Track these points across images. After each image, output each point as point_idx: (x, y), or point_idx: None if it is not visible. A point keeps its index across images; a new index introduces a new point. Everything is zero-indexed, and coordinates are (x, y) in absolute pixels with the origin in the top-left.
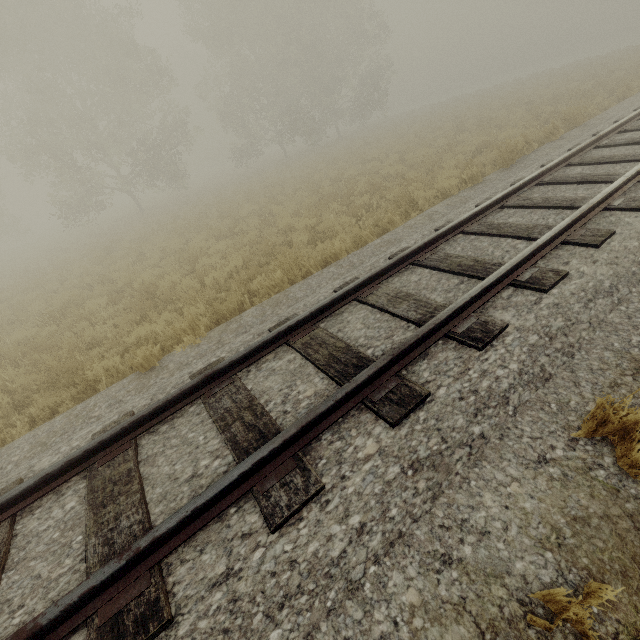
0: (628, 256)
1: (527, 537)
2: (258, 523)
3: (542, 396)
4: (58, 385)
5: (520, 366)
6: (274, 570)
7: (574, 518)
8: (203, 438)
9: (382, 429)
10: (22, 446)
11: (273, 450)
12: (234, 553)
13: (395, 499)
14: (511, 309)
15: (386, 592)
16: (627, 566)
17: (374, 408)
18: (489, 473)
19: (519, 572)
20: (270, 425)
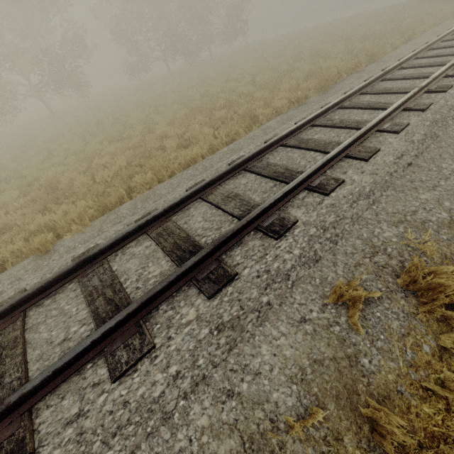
0: (384, 168)
1: (283, 375)
2: (105, 375)
3: (312, 273)
4: None
5: (301, 251)
6: (111, 410)
7: (315, 361)
8: (75, 310)
9: (201, 301)
10: None
11: (119, 321)
12: (85, 399)
13: (203, 352)
14: (303, 208)
15: (188, 419)
16: (340, 391)
17: (198, 285)
18: (268, 330)
19: (274, 400)
20: (124, 299)
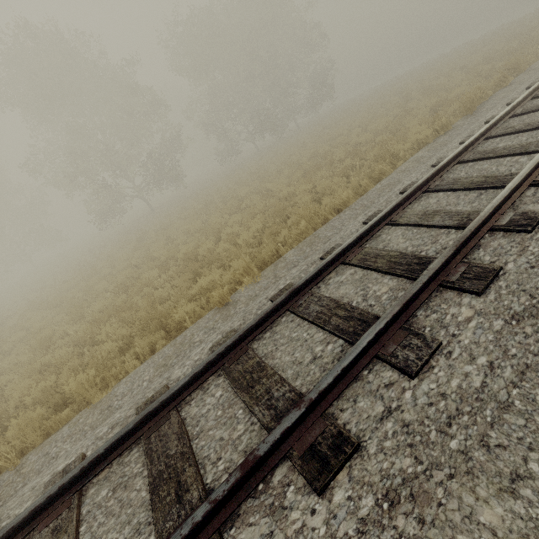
0: None
1: None
2: (395, 375)
3: None
4: (151, 329)
5: None
6: (429, 401)
7: None
8: (307, 334)
9: (470, 299)
10: (147, 370)
11: (387, 323)
12: (386, 396)
13: (510, 342)
14: None
15: (538, 404)
16: None
17: (455, 286)
18: None
19: None
20: (365, 314)
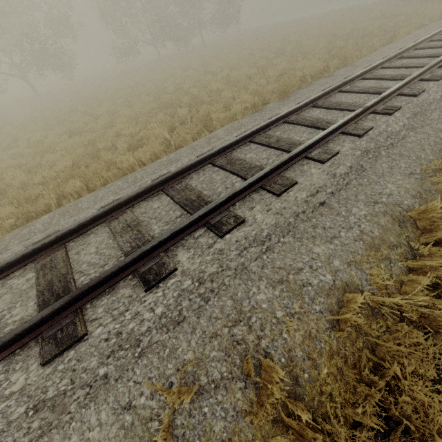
0: (292, 208)
1: None
2: None
3: (166, 339)
4: None
5: (164, 310)
6: None
7: None
8: None
9: (36, 367)
10: None
11: None
12: None
13: (6, 440)
14: (191, 251)
15: None
16: None
17: (40, 345)
18: (89, 415)
19: None
20: None
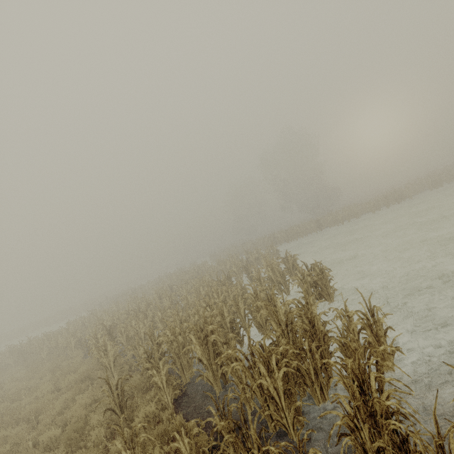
0: None
1: None
2: None
3: None
4: None
5: None
6: None
7: None
8: None
9: None
10: None
11: None
12: None
13: None
14: None
15: None
16: None
17: None
18: None
19: None
20: None
